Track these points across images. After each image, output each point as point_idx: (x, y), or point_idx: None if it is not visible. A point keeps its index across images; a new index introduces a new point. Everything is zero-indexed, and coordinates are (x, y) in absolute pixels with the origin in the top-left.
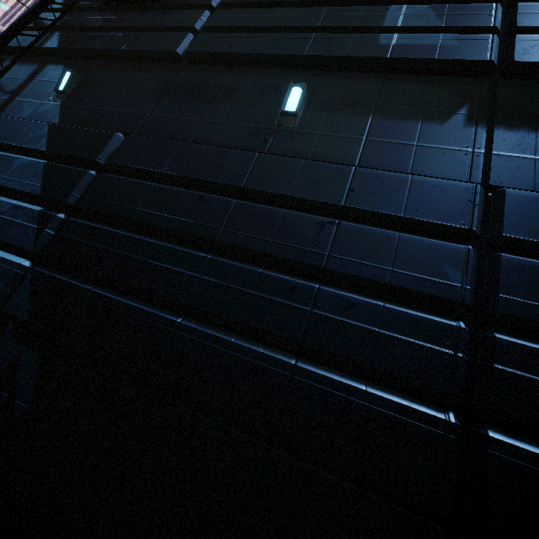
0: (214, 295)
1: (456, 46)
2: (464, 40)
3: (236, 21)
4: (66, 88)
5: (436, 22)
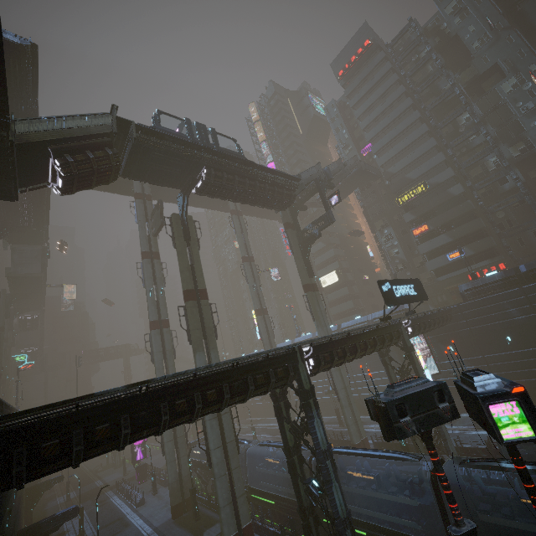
0: (530, 375)
1: (529, 319)
2: (529, 318)
3: (476, 323)
4: (453, 349)
5: (520, 314)
